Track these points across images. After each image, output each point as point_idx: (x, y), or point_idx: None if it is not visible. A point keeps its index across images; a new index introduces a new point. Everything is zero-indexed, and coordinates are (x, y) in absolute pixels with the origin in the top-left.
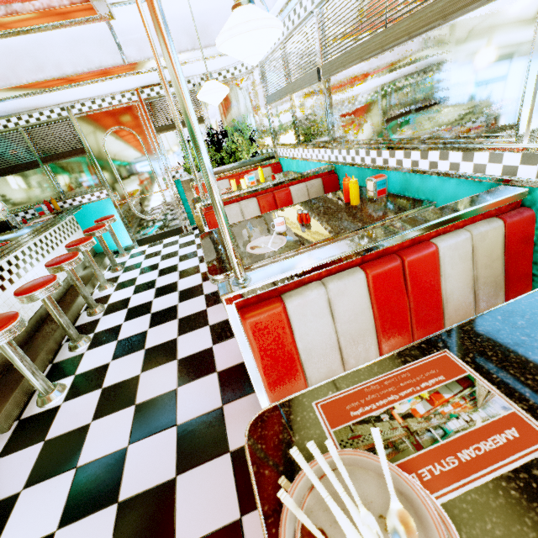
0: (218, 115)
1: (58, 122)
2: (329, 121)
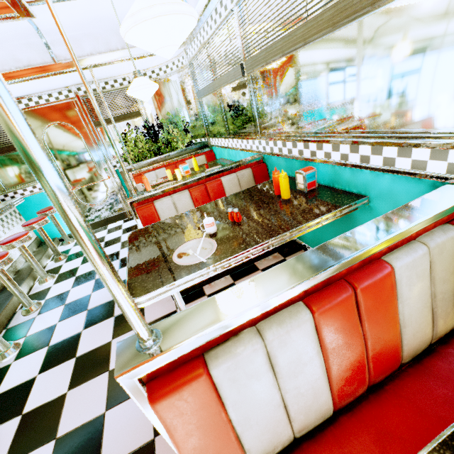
0: (154, 109)
1: None
2: (255, 114)
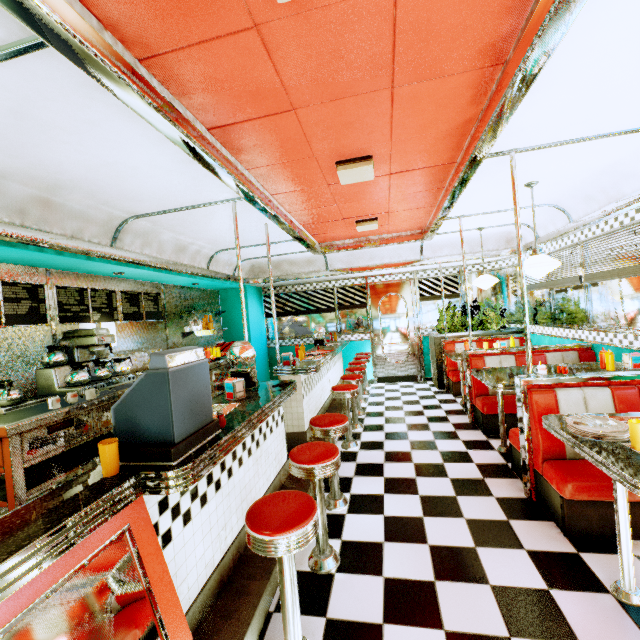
0: (473, 293)
1: (357, 286)
2: (588, 310)
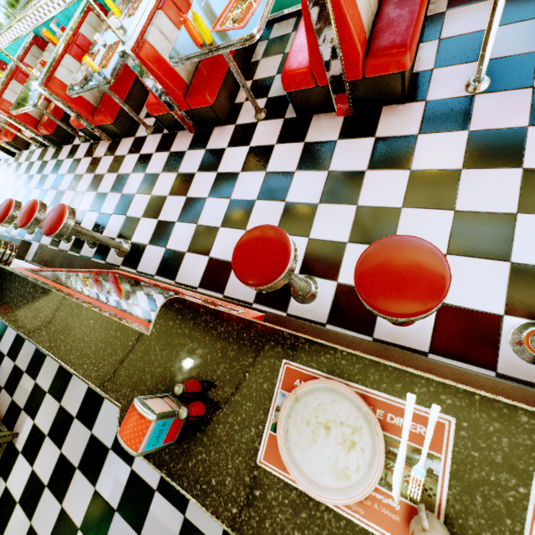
0: None
1: None
2: None
